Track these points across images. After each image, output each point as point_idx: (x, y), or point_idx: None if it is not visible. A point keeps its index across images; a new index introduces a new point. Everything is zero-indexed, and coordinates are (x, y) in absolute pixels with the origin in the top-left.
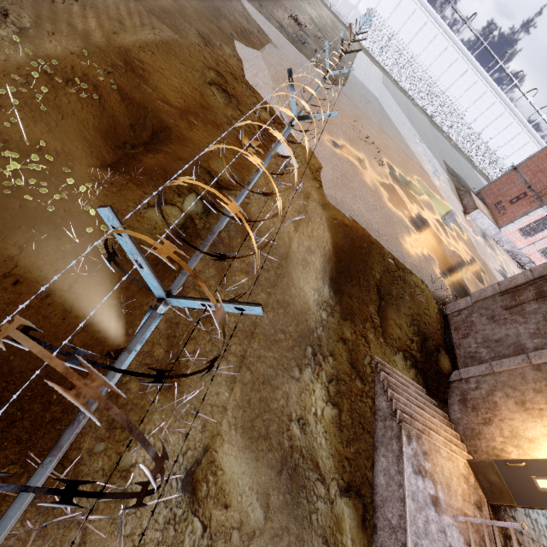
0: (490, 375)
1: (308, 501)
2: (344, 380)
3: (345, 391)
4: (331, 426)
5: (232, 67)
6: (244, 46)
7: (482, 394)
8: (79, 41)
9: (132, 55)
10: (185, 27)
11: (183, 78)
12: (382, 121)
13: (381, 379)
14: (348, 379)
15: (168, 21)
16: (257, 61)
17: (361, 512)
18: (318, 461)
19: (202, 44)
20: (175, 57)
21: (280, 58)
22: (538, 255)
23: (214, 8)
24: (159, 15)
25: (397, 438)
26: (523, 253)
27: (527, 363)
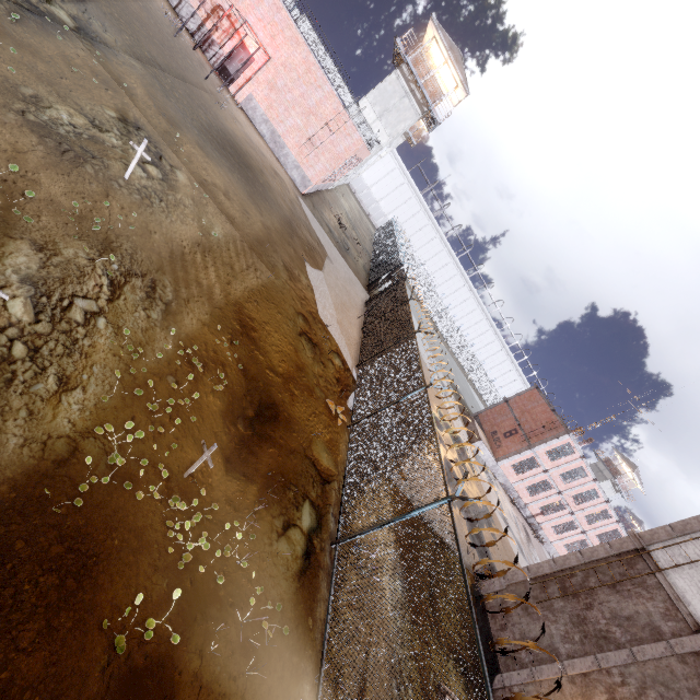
0: (532, 684)
1: None
2: None
3: None
4: None
5: (310, 302)
6: (312, 268)
7: None
8: (207, 304)
9: (244, 311)
10: (274, 259)
11: (281, 331)
12: None
13: None
14: None
15: (265, 257)
16: (323, 285)
17: None
18: None
19: (287, 278)
20: (274, 305)
21: (336, 276)
22: (525, 492)
23: (288, 224)
24: (258, 251)
25: None
26: (514, 487)
27: (564, 674)
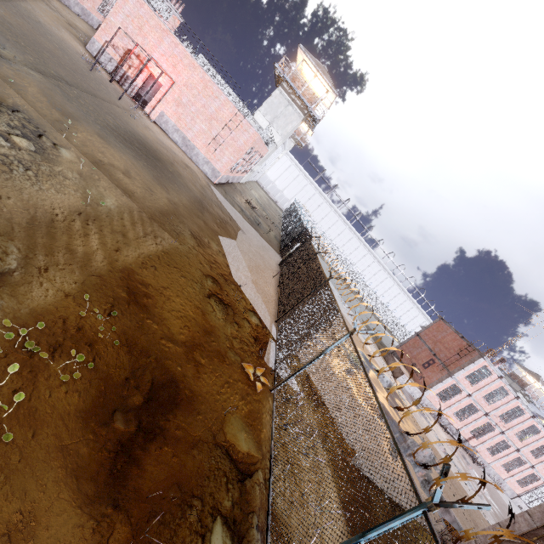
0: None
1: None
2: None
3: None
4: None
5: (221, 266)
6: (224, 237)
7: None
8: (78, 272)
9: (135, 277)
10: (180, 228)
11: (185, 295)
12: None
13: None
14: None
15: (168, 226)
16: (235, 251)
17: None
18: None
19: (195, 244)
20: (176, 269)
21: (249, 243)
22: (454, 418)
23: (198, 202)
24: (160, 220)
25: None
26: (443, 415)
27: None
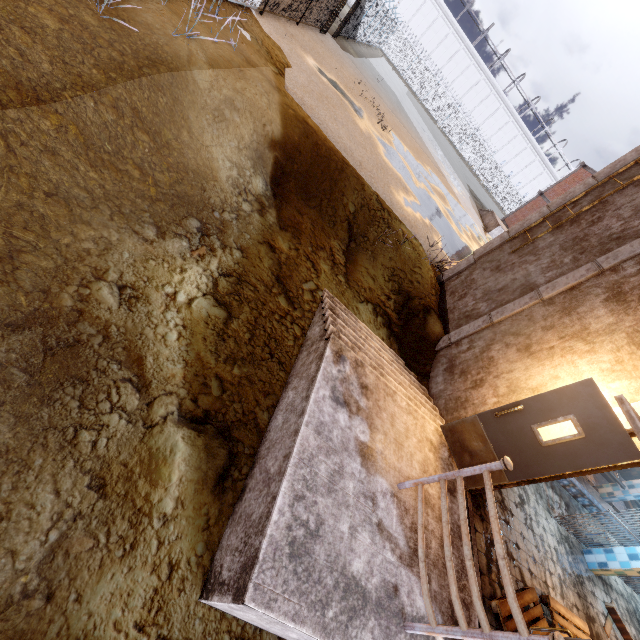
0: (487, 329)
1: (85, 406)
2: (254, 286)
3: (252, 299)
4: (201, 325)
5: None
6: None
7: (475, 353)
8: None
9: None
10: None
11: None
12: (397, 110)
13: (323, 305)
14: (263, 289)
15: None
16: None
17: (220, 462)
18: (144, 357)
19: None
20: None
21: None
22: None
23: None
24: None
25: (319, 357)
26: None
27: (537, 299)
